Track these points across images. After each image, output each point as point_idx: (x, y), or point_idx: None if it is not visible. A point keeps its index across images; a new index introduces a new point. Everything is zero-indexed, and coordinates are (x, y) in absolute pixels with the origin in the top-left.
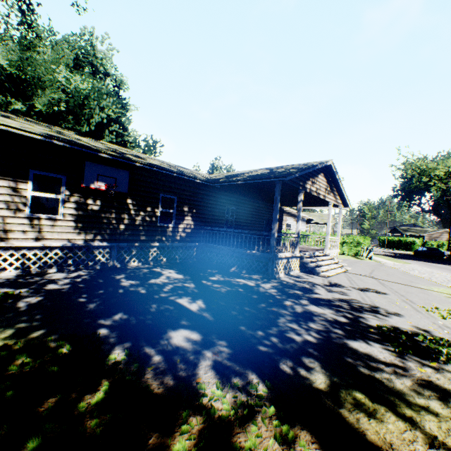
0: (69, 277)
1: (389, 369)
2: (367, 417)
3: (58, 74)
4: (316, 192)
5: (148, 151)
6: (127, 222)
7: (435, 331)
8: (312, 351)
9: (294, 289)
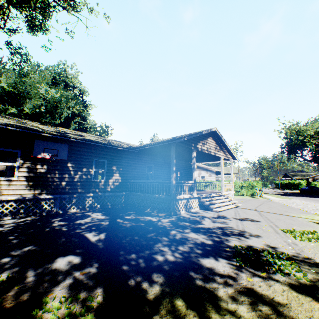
0: (16, 222)
1: (221, 280)
2: None
3: (41, 89)
4: (207, 150)
5: (102, 133)
6: (67, 180)
7: (282, 247)
8: (165, 267)
9: (186, 222)
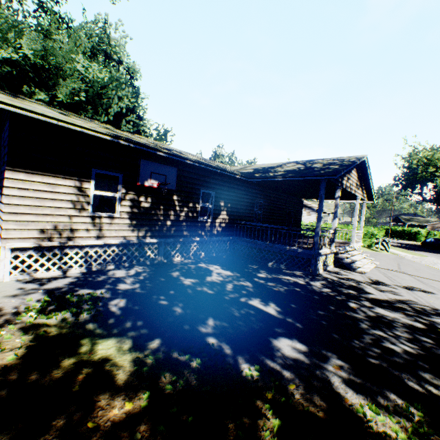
0: (131, 275)
1: None
2: None
3: (76, 63)
4: (349, 188)
5: (159, 140)
6: (172, 218)
7: None
8: (422, 364)
9: (346, 289)
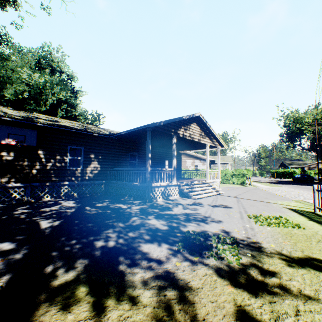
0: None
1: (147, 265)
2: (60, 309)
3: (23, 74)
4: (190, 137)
5: (94, 121)
6: (39, 167)
7: (236, 232)
8: (97, 253)
9: (155, 209)
